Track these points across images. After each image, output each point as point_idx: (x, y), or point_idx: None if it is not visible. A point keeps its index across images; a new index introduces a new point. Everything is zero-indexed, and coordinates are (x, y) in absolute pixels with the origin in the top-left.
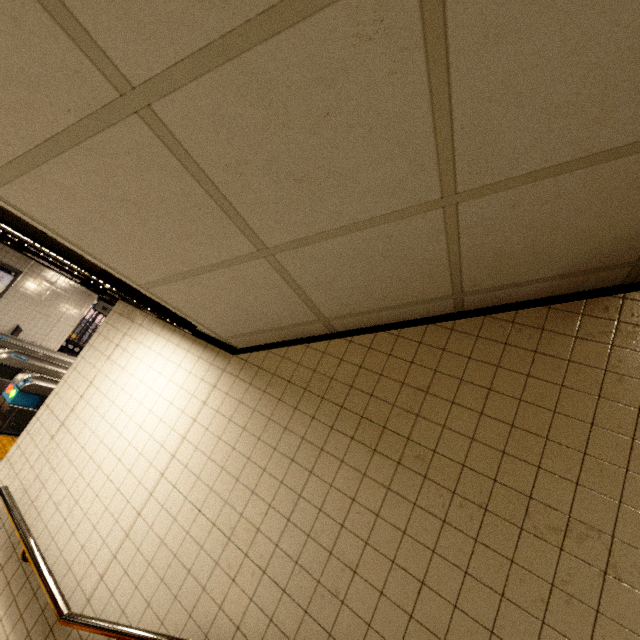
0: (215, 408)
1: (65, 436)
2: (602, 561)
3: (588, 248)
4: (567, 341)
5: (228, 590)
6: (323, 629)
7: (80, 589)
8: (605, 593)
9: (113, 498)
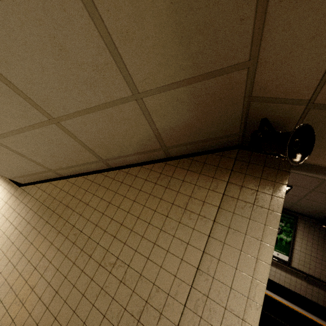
0: (3, 213)
1: None
2: (122, 276)
3: (136, 142)
4: (142, 181)
5: None
6: (11, 318)
7: None
8: (118, 290)
9: None
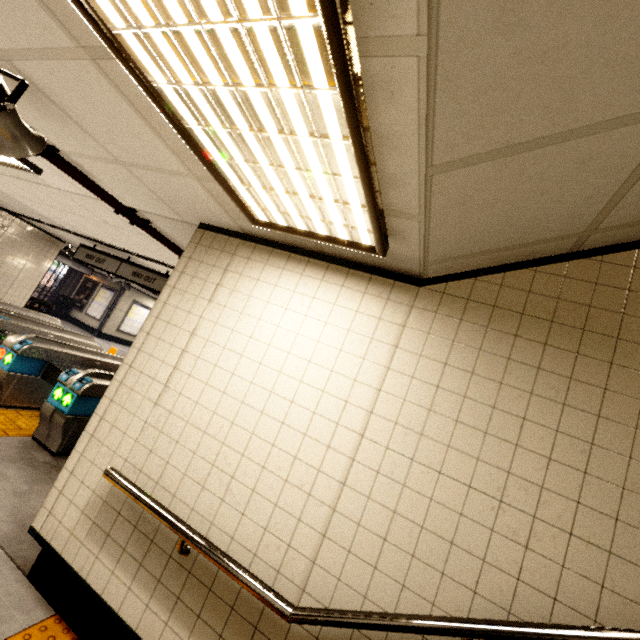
0: (415, 351)
1: (177, 400)
2: None
3: None
4: None
5: (522, 559)
6: None
7: (283, 578)
8: None
9: (292, 468)
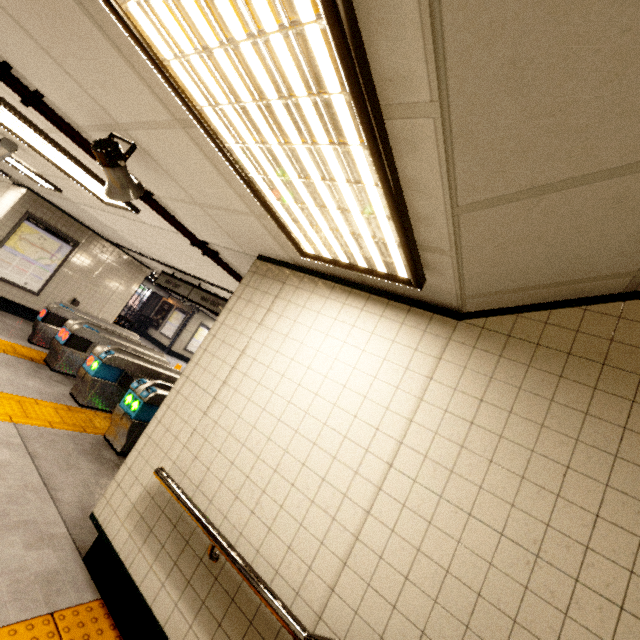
0: (450, 385)
1: (223, 412)
2: None
3: None
4: None
5: (561, 627)
6: None
7: (301, 600)
8: None
9: (319, 490)
